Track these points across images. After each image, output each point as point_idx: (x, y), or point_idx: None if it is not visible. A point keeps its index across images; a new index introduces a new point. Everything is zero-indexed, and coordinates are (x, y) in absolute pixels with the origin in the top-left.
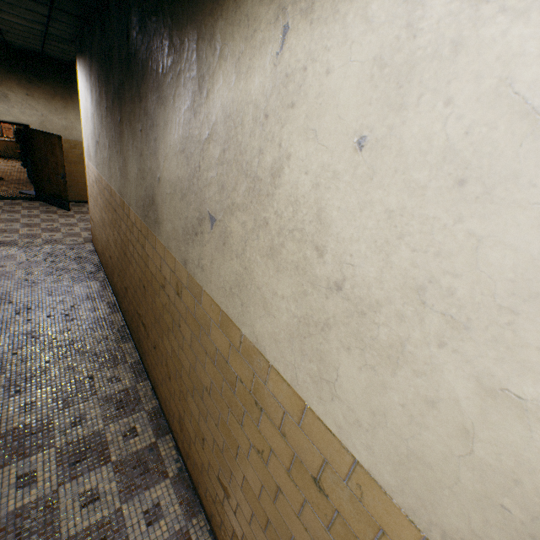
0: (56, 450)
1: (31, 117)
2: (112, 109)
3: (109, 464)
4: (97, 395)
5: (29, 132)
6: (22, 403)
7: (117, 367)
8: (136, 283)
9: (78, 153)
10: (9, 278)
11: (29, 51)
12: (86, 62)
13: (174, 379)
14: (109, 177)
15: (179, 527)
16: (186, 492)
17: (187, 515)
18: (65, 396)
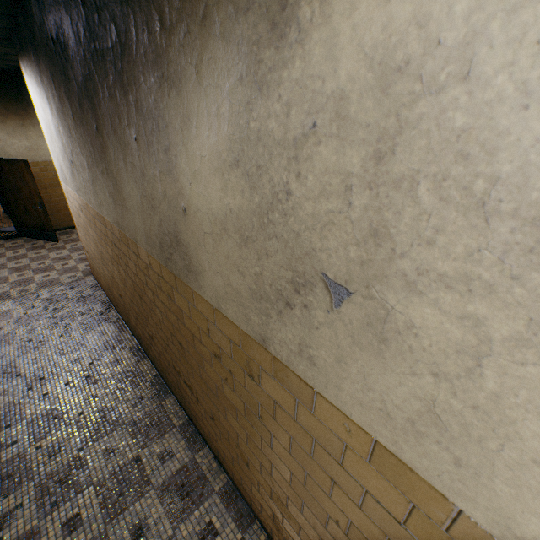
0: None
1: None
2: (81, 115)
3: None
4: (152, 484)
5: None
6: (63, 521)
7: (165, 436)
8: (165, 336)
9: (50, 175)
10: (10, 342)
11: None
12: (31, 61)
13: (255, 469)
14: (97, 205)
15: None
16: None
17: None
18: (113, 495)
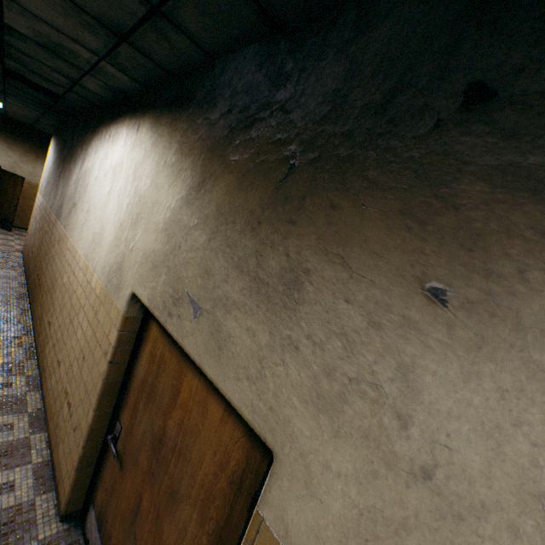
0: None
1: (5, 162)
2: (60, 165)
3: None
4: None
5: None
6: None
7: (11, 307)
8: (43, 256)
9: (35, 192)
10: None
11: (21, 122)
12: (57, 140)
13: (45, 294)
14: (48, 201)
15: (19, 360)
16: (30, 353)
17: (27, 358)
18: None
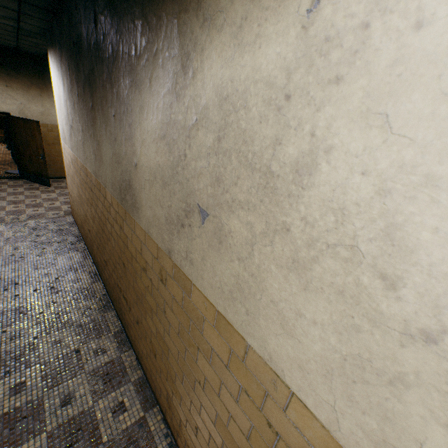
0: (47, 435)
1: (11, 106)
2: (83, 95)
3: (100, 446)
4: (84, 369)
5: (10, 119)
6: (12, 385)
7: (102, 338)
8: (115, 259)
9: (54, 135)
10: None
11: (5, 46)
12: (56, 53)
13: (159, 358)
14: (84, 159)
15: None
16: None
17: None
18: (53, 373)
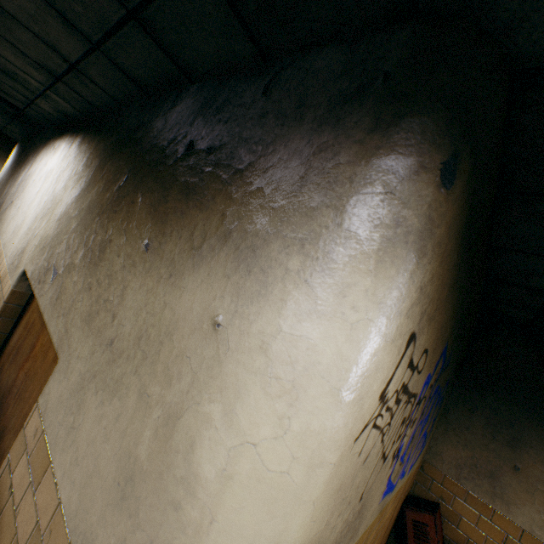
0: None
1: None
2: (14, 169)
3: None
4: None
5: None
6: None
7: None
8: None
9: None
10: None
11: None
12: (20, 147)
13: None
14: None
15: None
16: None
17: None
18: None
